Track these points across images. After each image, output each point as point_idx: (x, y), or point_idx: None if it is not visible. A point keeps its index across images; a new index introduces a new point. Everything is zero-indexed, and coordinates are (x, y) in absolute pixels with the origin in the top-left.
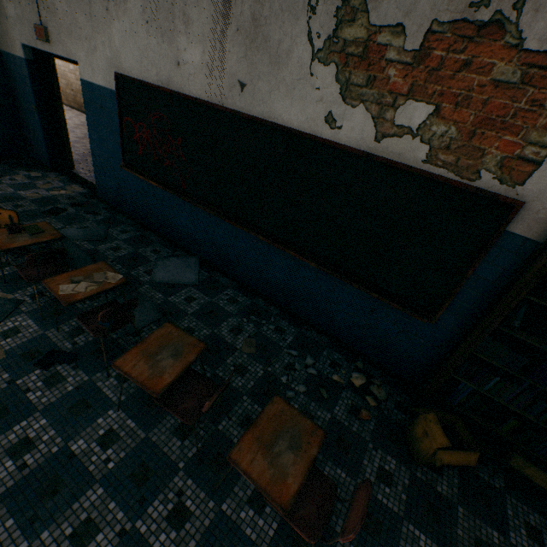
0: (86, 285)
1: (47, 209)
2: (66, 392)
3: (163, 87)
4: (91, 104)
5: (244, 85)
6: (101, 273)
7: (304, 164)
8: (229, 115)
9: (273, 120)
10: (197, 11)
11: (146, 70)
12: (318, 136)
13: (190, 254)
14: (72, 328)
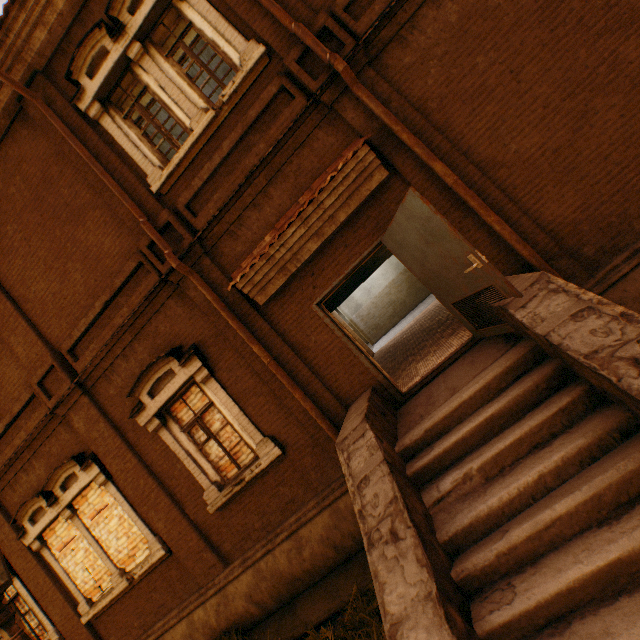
0: None
1: None
2: None
3: None
4: None
5: None
6: None
7: None
8: None
9: None
10: None
11: None
12: None
13: None
14: None
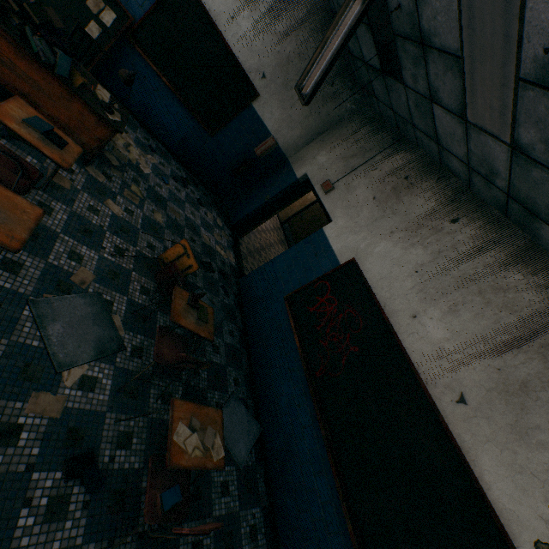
0: (196, 443)
1: (205, 260)
2: (48, 548)
3: (384, 310)
4: (310, 244)
5: (463, 401)
6: (213, 429)
7: (470, 538)
8: (424, 397)
9: (469, 460)
10: (470, 316)
11: (381, 285)
12: (512, 541)
13: (256, 413)
14: (126, 429)
